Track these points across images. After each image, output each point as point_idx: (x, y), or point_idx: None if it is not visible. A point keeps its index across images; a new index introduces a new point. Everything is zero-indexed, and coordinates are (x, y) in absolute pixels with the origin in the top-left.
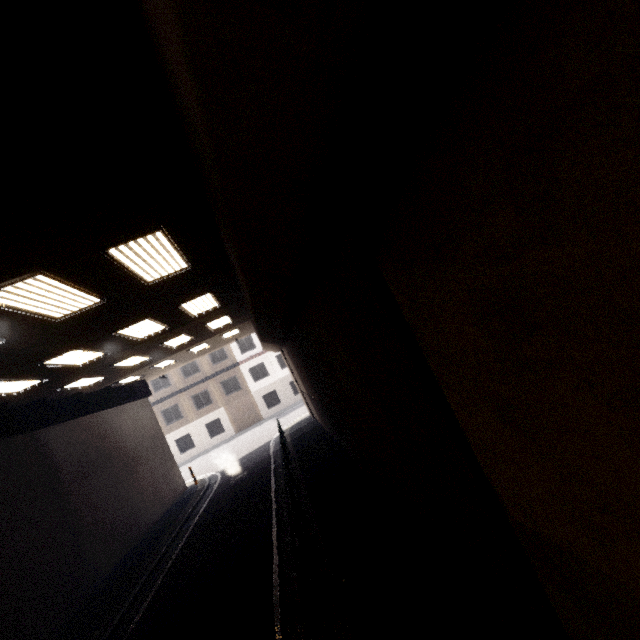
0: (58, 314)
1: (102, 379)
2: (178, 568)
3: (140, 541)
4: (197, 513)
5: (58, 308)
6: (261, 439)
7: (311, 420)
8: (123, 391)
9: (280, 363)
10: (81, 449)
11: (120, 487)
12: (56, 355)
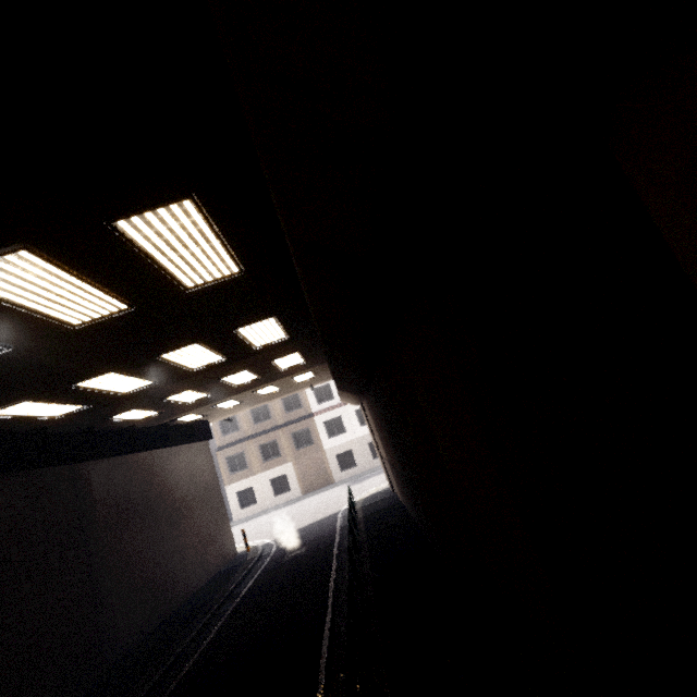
0: (74, 319)
1: (156, 413)
2: (198, 673)
3: (172, 614)
4: (239, 593)
5: (71, 310)
6: (328, 507)
7: (390, 494)
8: (182, 430)
9: (360, 419)
10: (123, 491)
11: (160, 543)
12: (90, 377)
